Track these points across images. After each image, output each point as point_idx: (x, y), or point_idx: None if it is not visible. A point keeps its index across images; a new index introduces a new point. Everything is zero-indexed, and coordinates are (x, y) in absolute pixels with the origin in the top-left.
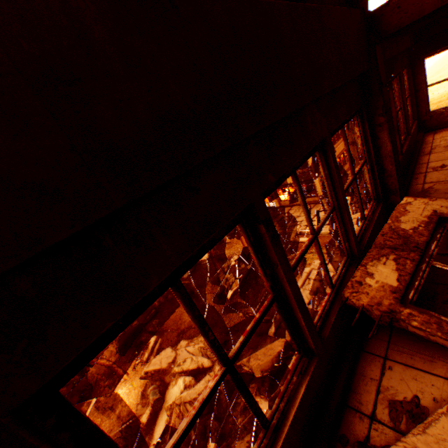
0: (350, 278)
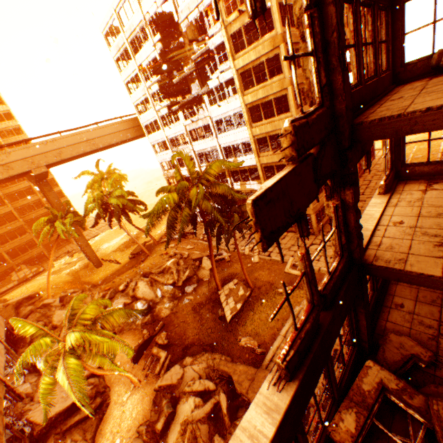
0: (331, 419)
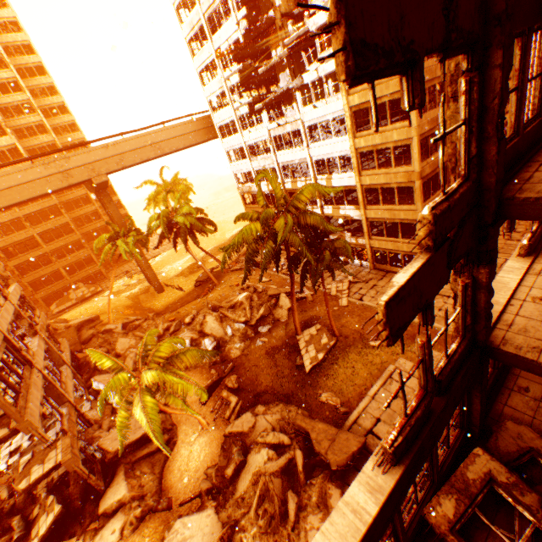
0: (428, 501)
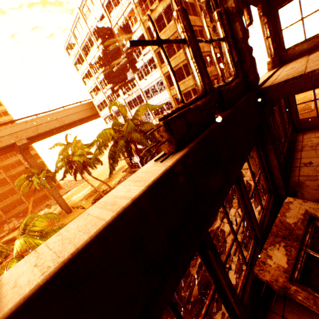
0: (257, 258)
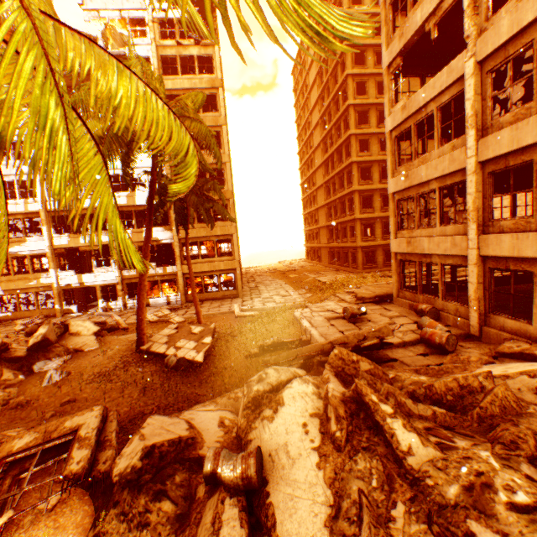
0: None
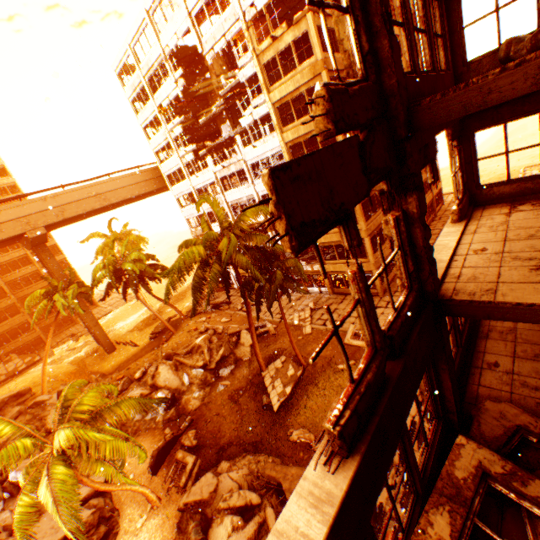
0: (416, 524)
